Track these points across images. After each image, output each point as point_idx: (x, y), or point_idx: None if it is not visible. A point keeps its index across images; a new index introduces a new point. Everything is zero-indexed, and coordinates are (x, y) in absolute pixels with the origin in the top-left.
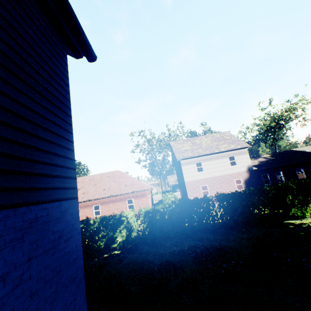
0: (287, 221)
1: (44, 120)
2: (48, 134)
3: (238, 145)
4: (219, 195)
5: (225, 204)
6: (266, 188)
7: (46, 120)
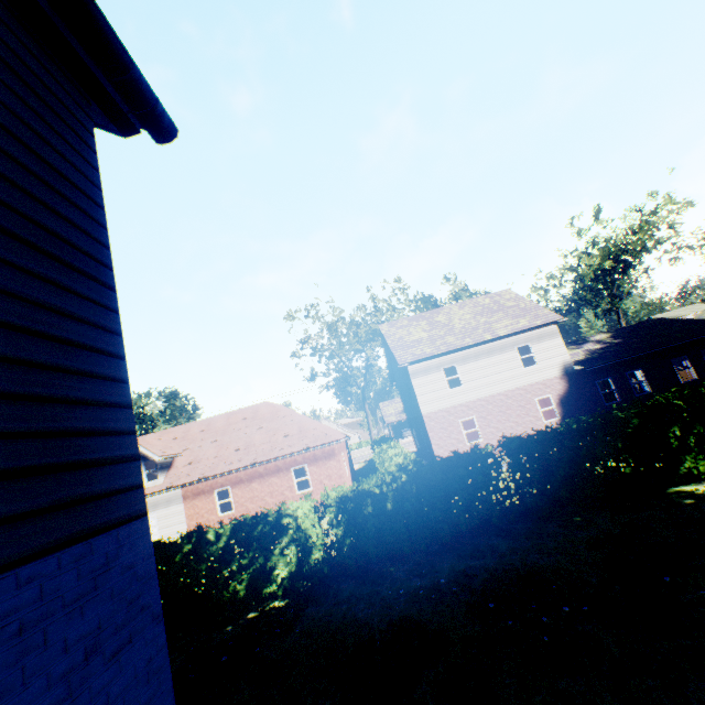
0: (676, 488)
1: (20, 306)
2: (36, 344)
3: (537, 319)
4: (509, 441)
5: (525, 462)
6: (618, 414)
7: (27, 305)
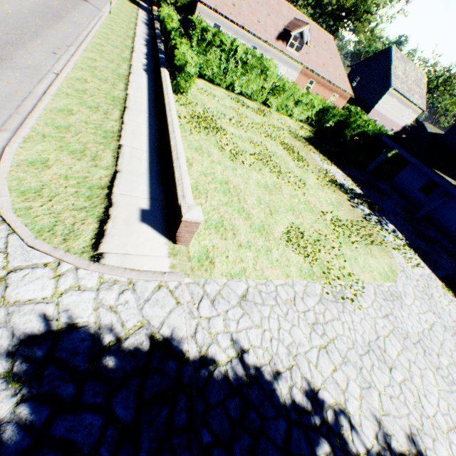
0: None
1: None
2: None
3: (422, 105)
4: None
5: None
6: None
7: None
